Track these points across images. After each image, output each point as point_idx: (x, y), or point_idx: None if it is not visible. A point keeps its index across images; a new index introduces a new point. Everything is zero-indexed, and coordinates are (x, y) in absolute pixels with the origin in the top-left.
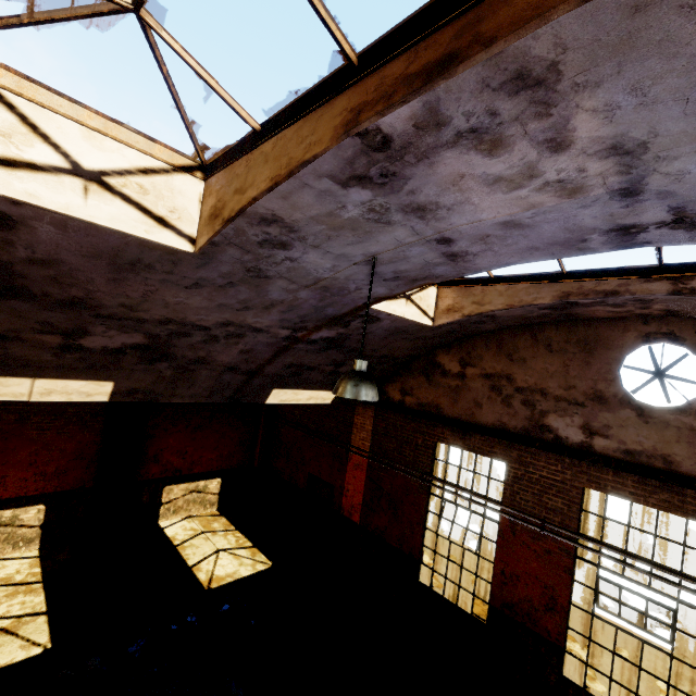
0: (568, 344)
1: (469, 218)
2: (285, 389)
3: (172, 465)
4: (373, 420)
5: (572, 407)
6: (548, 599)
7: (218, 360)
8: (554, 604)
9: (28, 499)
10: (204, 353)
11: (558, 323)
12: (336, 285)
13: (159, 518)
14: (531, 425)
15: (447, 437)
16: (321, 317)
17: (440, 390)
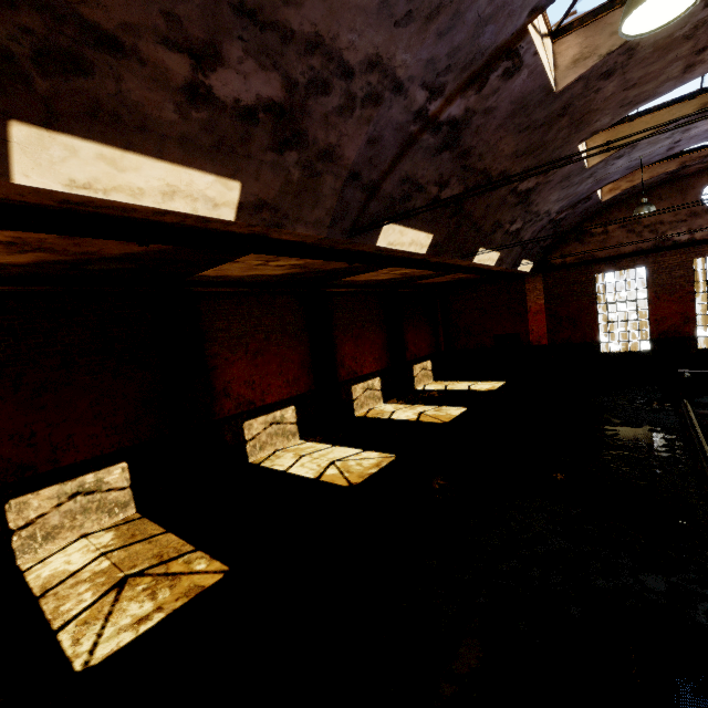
0: (671, 193)
1: (699, 130)
2: (524, 260)
3: (412, 352)
4: (542, 281)
5: (679, 224)
6: (684, 319)
7: (524, 238)
8: (688, 319)
9: (374, 374)
10: (525, 234)
11: (663, 184)
12: (606, 177)
13: (415, 386)
14: (657, 242)
15: (603, 269)
16: (575, 202)
17: (592, 245)
